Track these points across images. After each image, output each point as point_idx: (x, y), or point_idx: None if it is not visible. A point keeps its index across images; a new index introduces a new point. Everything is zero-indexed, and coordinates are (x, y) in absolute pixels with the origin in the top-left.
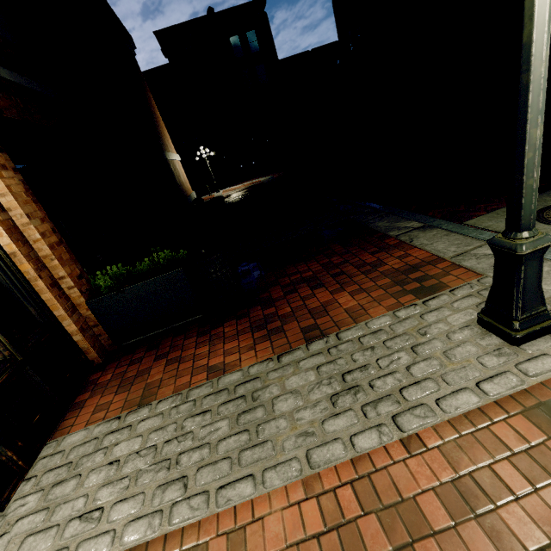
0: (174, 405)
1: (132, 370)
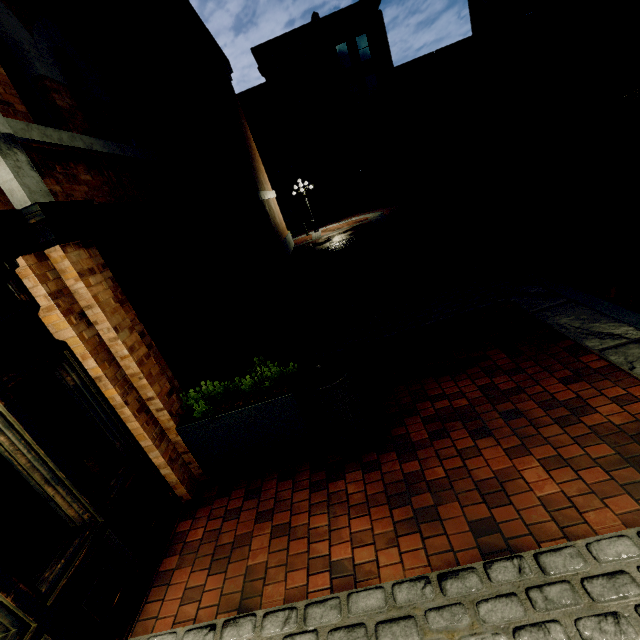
0: (287, 632)
1: (227, 529)
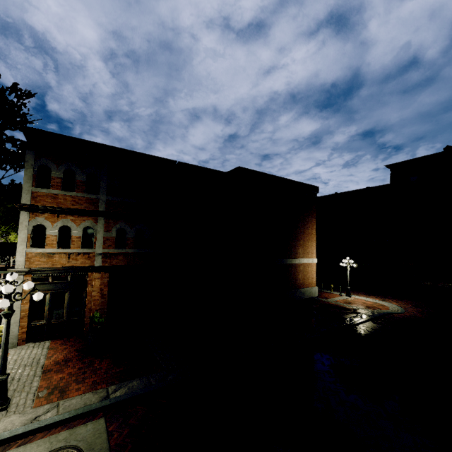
0: (42, 354)
1: (71, 342)
